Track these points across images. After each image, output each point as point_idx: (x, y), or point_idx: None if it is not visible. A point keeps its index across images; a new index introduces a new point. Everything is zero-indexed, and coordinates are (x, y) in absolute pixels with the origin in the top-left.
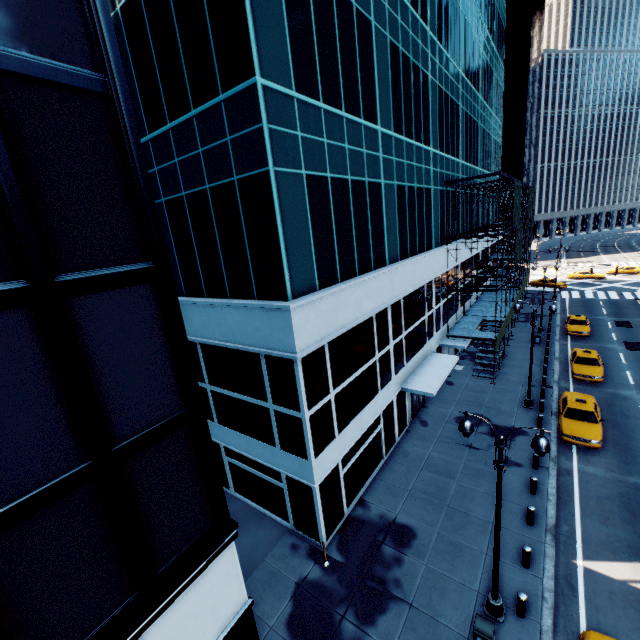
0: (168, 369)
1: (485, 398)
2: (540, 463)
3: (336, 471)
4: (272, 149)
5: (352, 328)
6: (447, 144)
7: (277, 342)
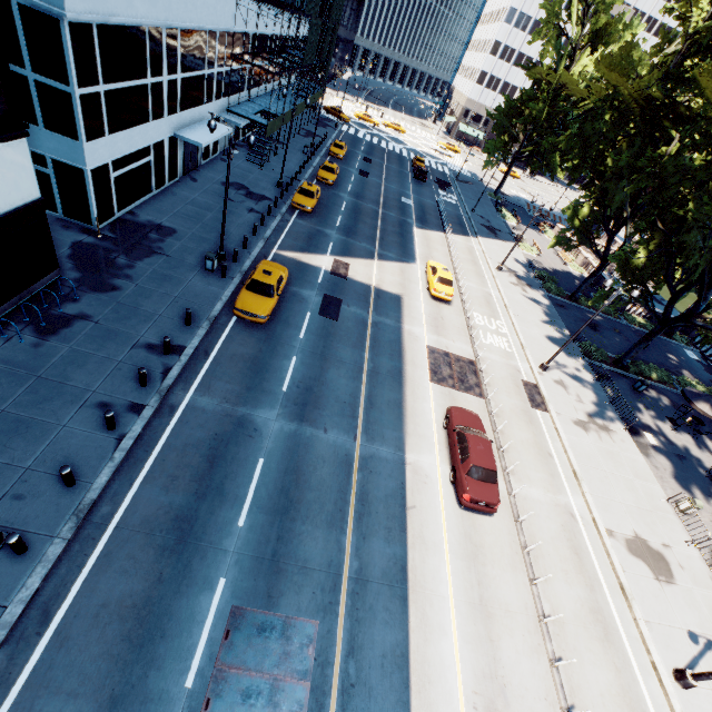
0: None
1: (250, 176)
2: (273, 214)
3: (107, 170)
4: None
5: (123, 27)
6: None
7: None
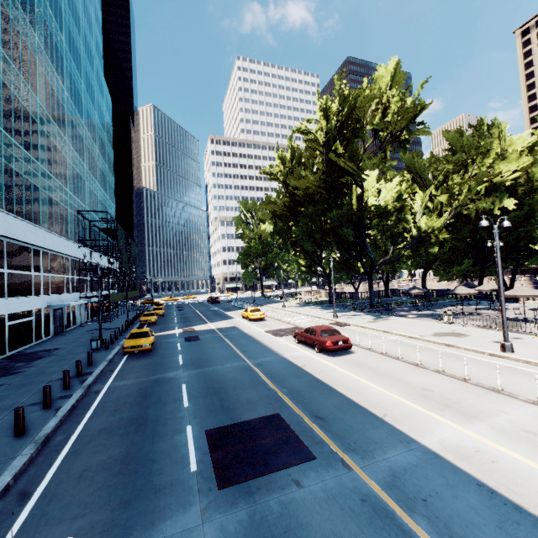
0: None
1: (105, 325)
2: (129, 329)
3: (4, 319)
4: None
5: (20, 245)
6: (78, 194)
7: None
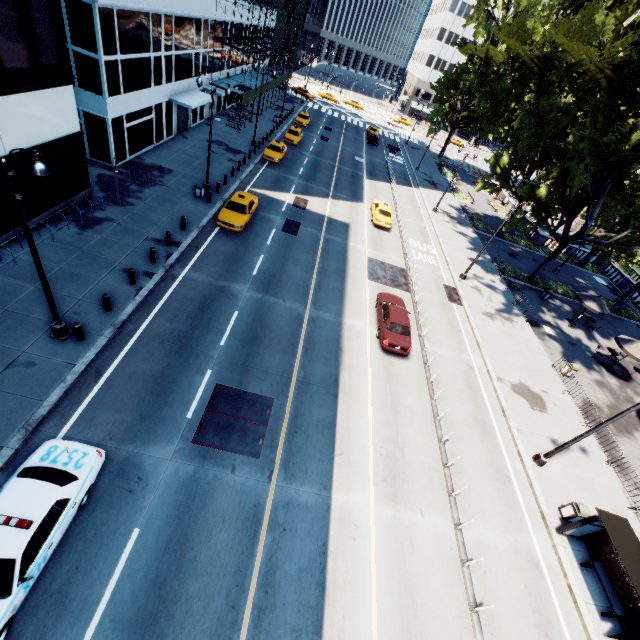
0: None
1: (230, 137)
2: (248, 164)
3: (122, 121)
4: None
5: (134, 13)
6: None
7: None
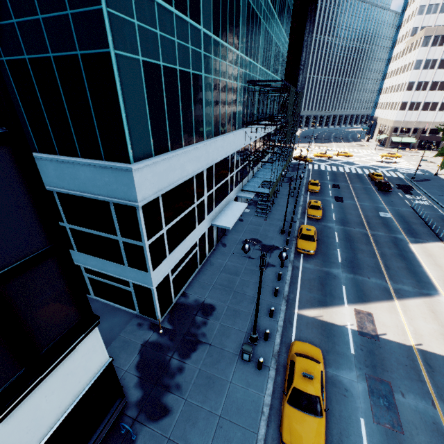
0: (32, 216)
1: (260, 229)
2: (284, 264)
3: (167, 277)
4: (112, 32)
5: (179, 184)
6: (251, 50)
7: (123, 194)
